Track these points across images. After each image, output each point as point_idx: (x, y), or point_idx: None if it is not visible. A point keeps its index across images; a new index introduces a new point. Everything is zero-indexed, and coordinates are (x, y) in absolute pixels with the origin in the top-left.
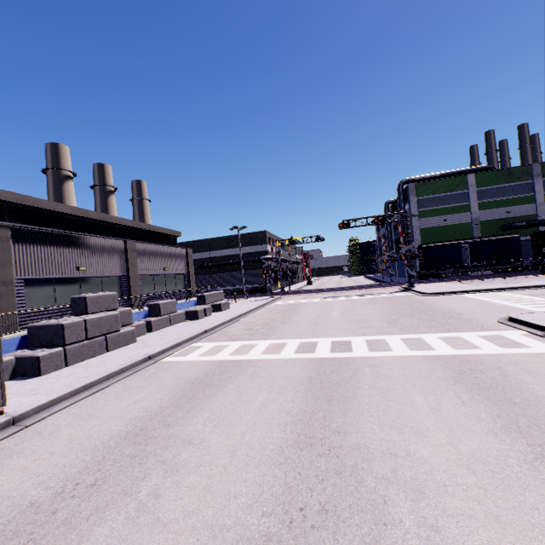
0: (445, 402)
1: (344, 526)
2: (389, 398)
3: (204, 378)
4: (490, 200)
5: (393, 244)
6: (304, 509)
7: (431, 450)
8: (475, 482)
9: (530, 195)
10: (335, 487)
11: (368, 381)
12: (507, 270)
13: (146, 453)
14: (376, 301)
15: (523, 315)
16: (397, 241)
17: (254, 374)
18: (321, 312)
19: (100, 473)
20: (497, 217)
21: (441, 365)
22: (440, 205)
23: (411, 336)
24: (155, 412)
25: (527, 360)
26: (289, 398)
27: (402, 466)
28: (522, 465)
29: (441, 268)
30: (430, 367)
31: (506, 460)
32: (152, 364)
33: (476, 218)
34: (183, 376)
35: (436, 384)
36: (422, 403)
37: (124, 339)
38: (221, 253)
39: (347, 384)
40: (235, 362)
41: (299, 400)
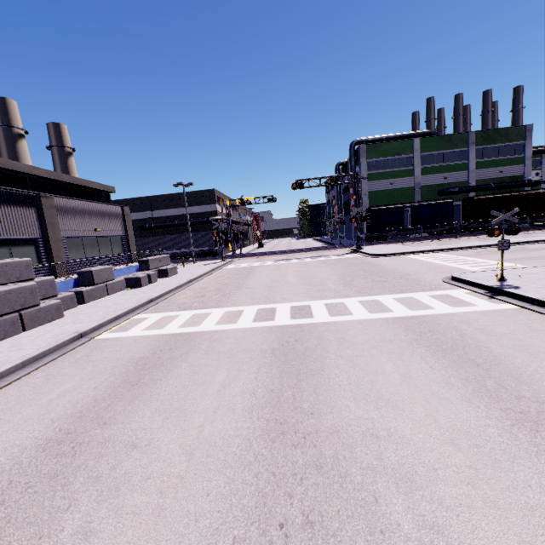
0: (414, 368)
1: (335, 543)
2: (359, 368)
3: (151, 357)
4: (431, 166)
5: (342, 207)
6: (285, 525)
7: (412, 426)
8: (464, 461)
9: (465, 162)
10: (317, 488)
11: (334, 350)
12: (440, 233)
13: (74, 468)
14: (329, 263)
15: (464, 275)
16: (346, 204)
17: (209, 348)
18: (276, 275)
19: (2, 507)
20: (436, 183)
21: (402, 328)
22: (388, 169)
23: (368, 298)
24: (87, 407)
25: (477, 319)
26: (252, 376)
27: (386, 449)
28: (502, 434)
29: (386, 231)
30: (392, 330)
31: (486, 430)
32: (84, 343)
33: (418, 183)
34: (124, 357)
35: (401, 349)
36: (392, 371)
37: (47, 314)
38: (165, 213)
39: (313, 354)
40: (187, 335)
41: (263, 377)
